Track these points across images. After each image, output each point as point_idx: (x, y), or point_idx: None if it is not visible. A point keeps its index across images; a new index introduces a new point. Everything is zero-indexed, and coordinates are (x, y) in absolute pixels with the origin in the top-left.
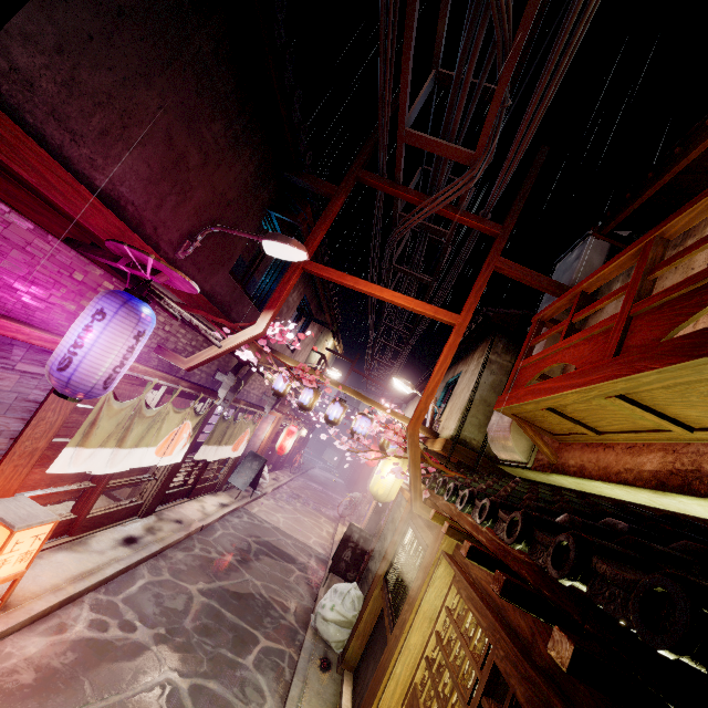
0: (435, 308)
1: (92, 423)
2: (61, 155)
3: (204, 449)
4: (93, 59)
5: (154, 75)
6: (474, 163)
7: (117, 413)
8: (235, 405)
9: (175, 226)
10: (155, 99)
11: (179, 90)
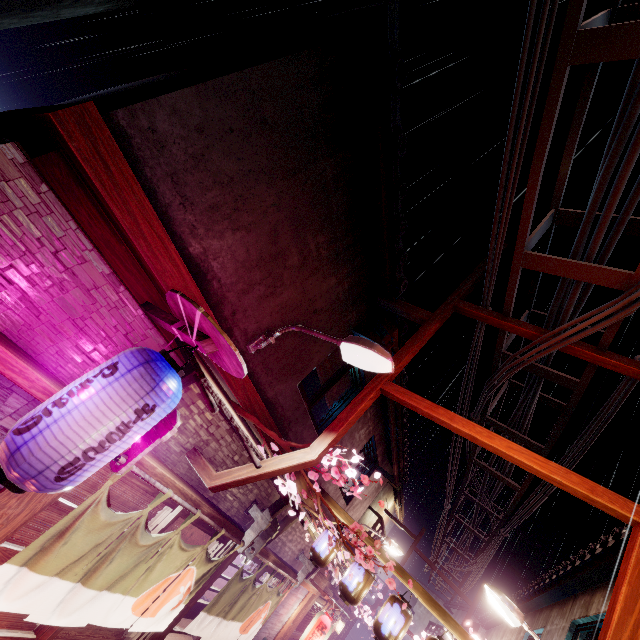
0: (588, 481)
1: (61, 532)
2: (165, 213)
3: (202, 618)
4: (227, 147)
5: (277, 178)
6: (631, 285)
7: (102, 526)
8: (260, 558)
9: (255, 316)
10: (272, 196)
11: (296, 196)
